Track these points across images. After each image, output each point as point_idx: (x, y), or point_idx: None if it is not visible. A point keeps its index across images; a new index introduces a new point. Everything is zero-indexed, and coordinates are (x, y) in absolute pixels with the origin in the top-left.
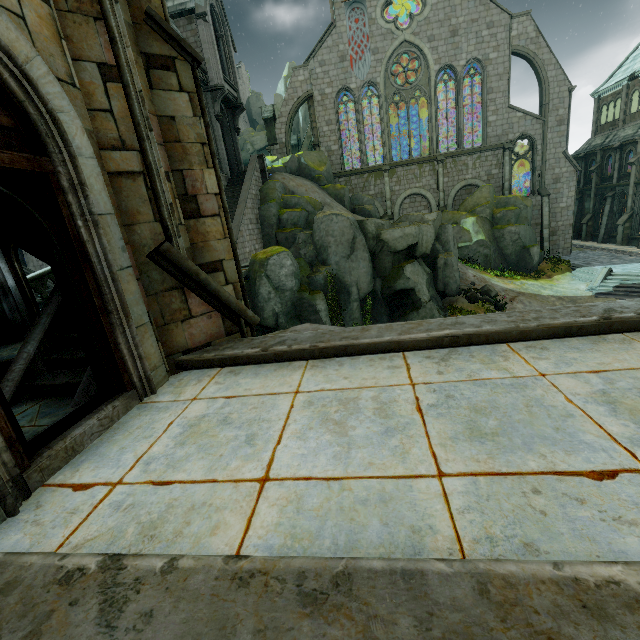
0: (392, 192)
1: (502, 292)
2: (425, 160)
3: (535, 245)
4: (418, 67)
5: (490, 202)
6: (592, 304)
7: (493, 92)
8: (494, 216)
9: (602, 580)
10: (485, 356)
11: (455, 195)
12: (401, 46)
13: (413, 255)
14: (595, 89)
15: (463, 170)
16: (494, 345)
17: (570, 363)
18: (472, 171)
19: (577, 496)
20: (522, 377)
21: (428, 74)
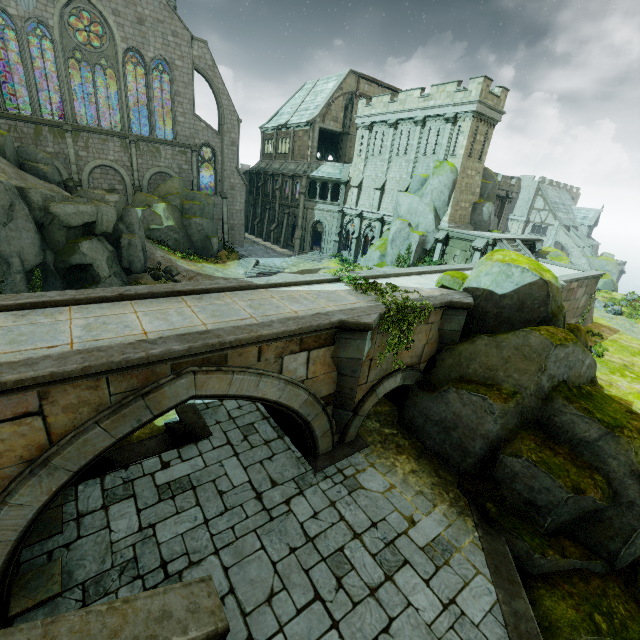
0: (78, 157)
1: (184, 272)
2: (116, 135)
3: (215, 236)
4: (103, 34)
5: (180, 193)
6: (126, 287)
7: (181, 96)
8: (184, 206)
9: (8, 361)
10: (51, 313)
11: (150, 178)
12: (80, 0)
13: (93, 232)
14: (262, 125)
15: (157, 157)
16: (62, 307)
17: (90, 314)
18: (165, 160)
19: (37, 353)
20: (60, 321)
21: (115, 48)
